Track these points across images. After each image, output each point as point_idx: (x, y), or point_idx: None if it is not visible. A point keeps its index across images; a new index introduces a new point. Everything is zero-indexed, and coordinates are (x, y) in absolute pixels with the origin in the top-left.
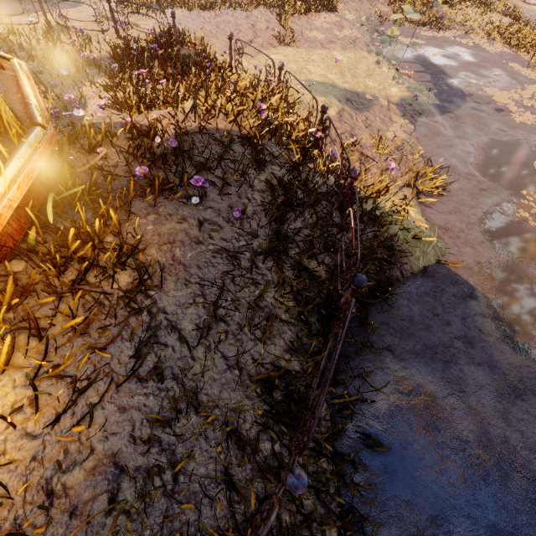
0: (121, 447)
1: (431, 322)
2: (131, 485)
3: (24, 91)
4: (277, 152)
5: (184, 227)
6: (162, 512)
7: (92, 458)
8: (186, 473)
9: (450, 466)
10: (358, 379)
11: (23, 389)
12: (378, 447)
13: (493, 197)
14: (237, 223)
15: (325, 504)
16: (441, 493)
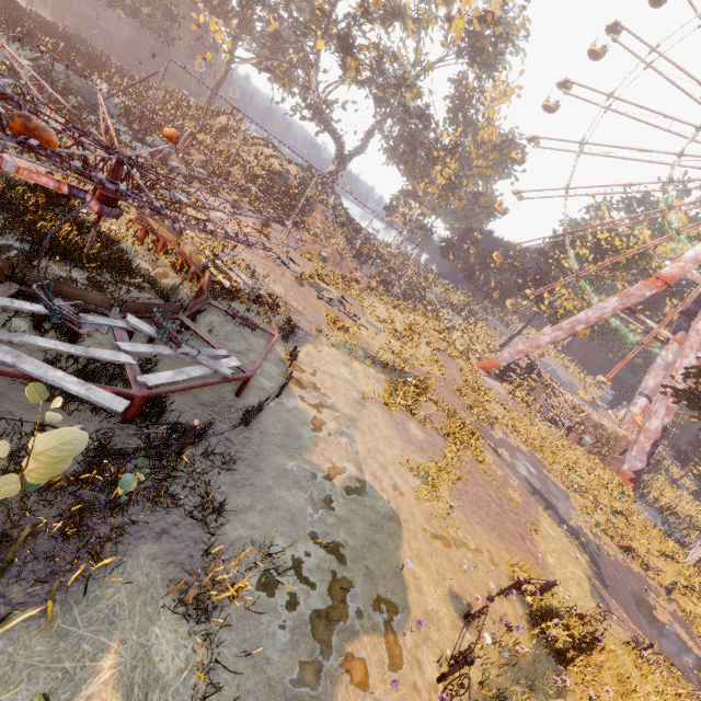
0: None
1: None
2: None
3: None
4: None
5: None
6: None
7: None
8: None
9: None
10: None
11: None
12: None
13: (692, 677)
14: None
15: None
16: None
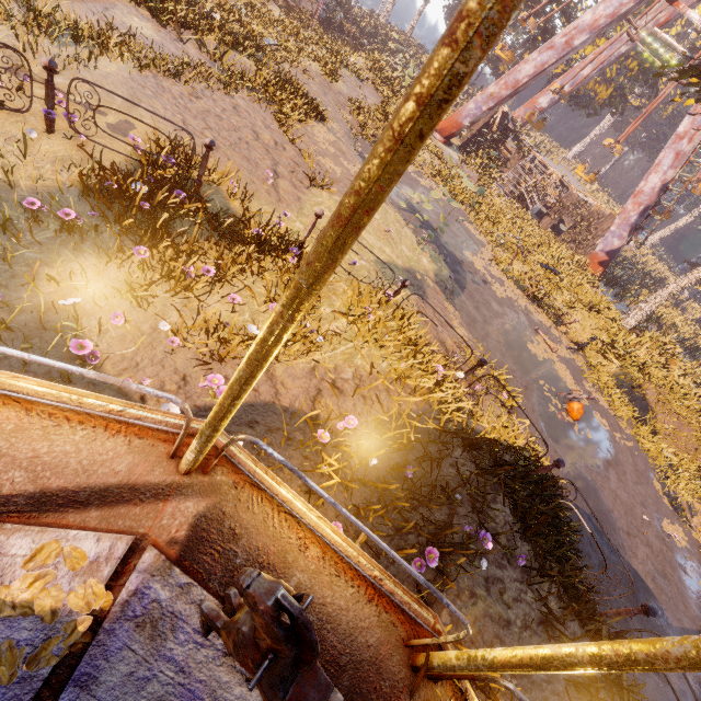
0: None
1: (584, 561)
2: None
3: (338, 545)
4: (457, 421)
5: (482, 608)
6: None
7: None
8: None
9: (658, 700)
10: None
11: None
12: None
13: (534, 394)
14: (506, 563)
15: None
16: None
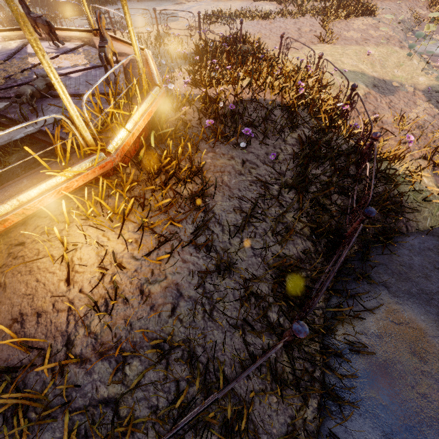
0: (181, 281)
1: (431, 273)
2: (185, 305)
3: (151, 67)
4: (308, 119)
5: (232, 163)
6: (200, 329)
7: (165, 281)
8: (218, 311)
9: (432, 393)
10: (352, 301)
11: (132, 233)
12: (363, 351)
13: None
14: (270, 165)
15: (312, 375)
16: (419, 411)
